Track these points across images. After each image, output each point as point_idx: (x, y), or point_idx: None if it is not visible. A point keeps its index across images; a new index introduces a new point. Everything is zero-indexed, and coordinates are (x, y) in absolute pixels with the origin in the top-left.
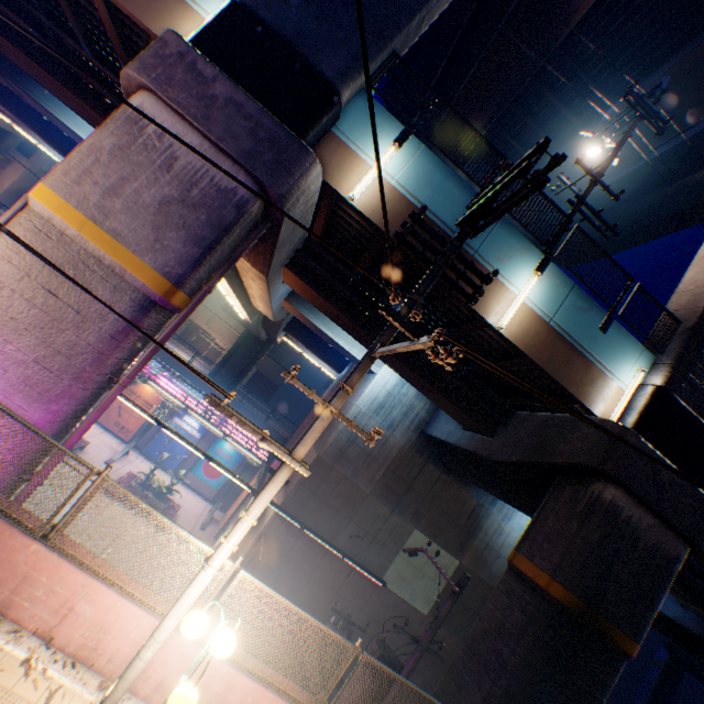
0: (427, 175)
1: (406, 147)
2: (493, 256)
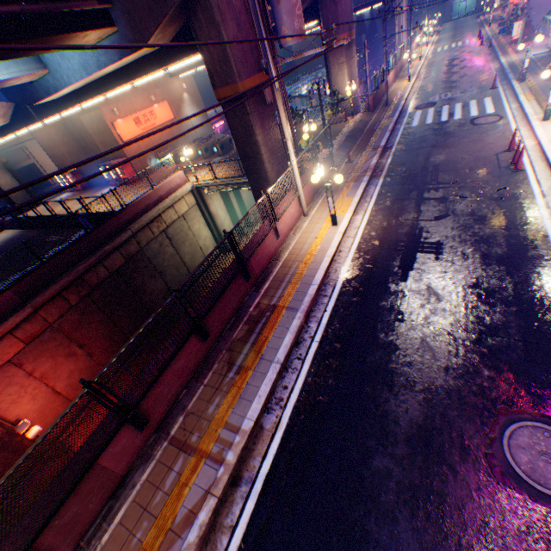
0: None
1: None
2: None
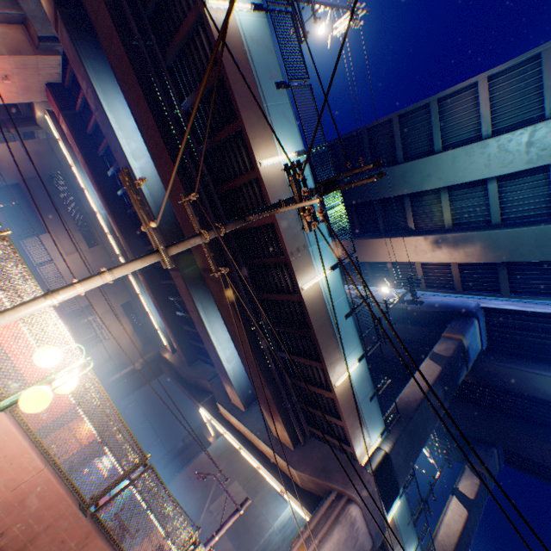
0: (402, 509)
1: (400, 497)
2: (407, 544)
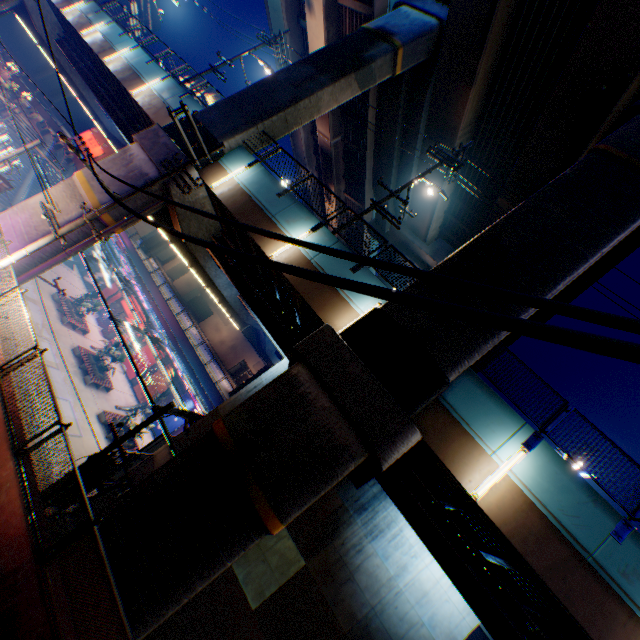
0: (260, 180)
1: (254, 168)
2: (284, 220)
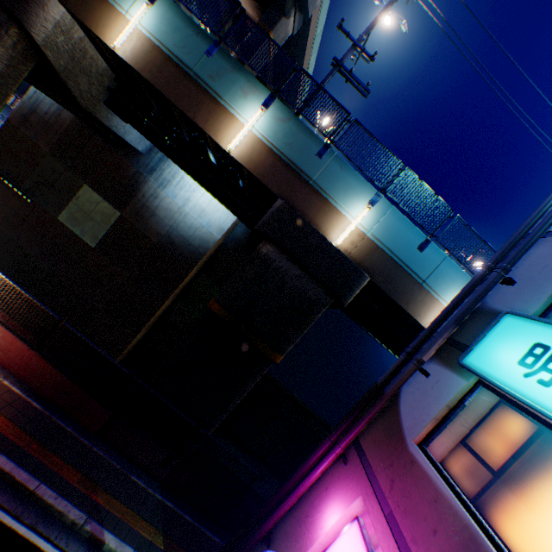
0: None
1: None
2: None
